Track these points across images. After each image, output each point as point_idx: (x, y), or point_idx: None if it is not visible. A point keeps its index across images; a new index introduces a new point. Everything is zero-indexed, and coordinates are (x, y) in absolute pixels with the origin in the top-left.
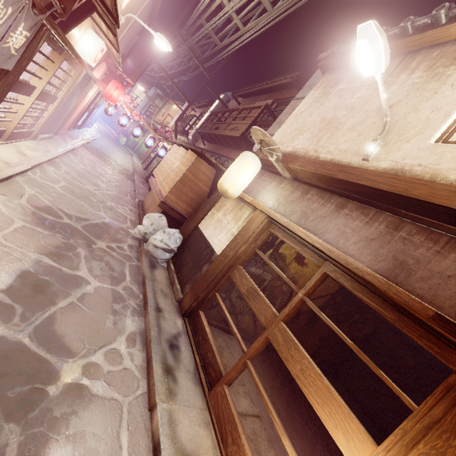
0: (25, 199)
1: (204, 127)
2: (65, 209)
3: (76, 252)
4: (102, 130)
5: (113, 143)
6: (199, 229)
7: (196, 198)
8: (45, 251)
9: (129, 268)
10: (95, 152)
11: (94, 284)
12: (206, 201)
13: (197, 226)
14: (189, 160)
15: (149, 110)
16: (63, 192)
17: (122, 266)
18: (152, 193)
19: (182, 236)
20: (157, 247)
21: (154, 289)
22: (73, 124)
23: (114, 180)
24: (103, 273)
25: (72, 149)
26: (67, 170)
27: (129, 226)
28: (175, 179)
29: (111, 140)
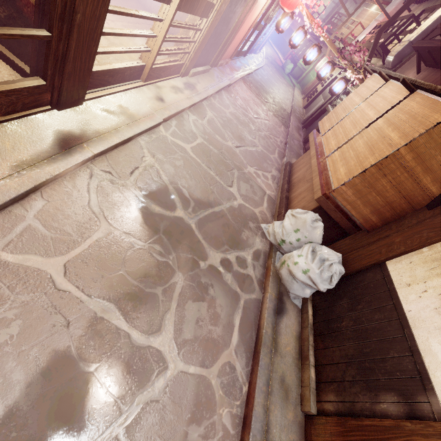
0: (135, 177)
1: (436, 35)
2: (185, 189)
3: (170, 284)
4: (270, 55)
5: (277, 72)
6: (386, 274)
7: (398, 202)
8: (119, 290)
9: (242, 311)
10: (253, 86)
11: (172, 369)
12: (420, 215)
13: (381, 261)
14: (419, 120)
15: (331, 21)
16: (194, 155)
17: (232, 306)
18: (309, 158)
19: (343, 264)
20: (294, 277)
21: (269, 380)
22: (236, 50)
23: (264, 128)
24: (198, 331)
25: (227, 85)
26: (211, 118)
27: (264, 209)
28: (367, 159)
29: (276, 68)
